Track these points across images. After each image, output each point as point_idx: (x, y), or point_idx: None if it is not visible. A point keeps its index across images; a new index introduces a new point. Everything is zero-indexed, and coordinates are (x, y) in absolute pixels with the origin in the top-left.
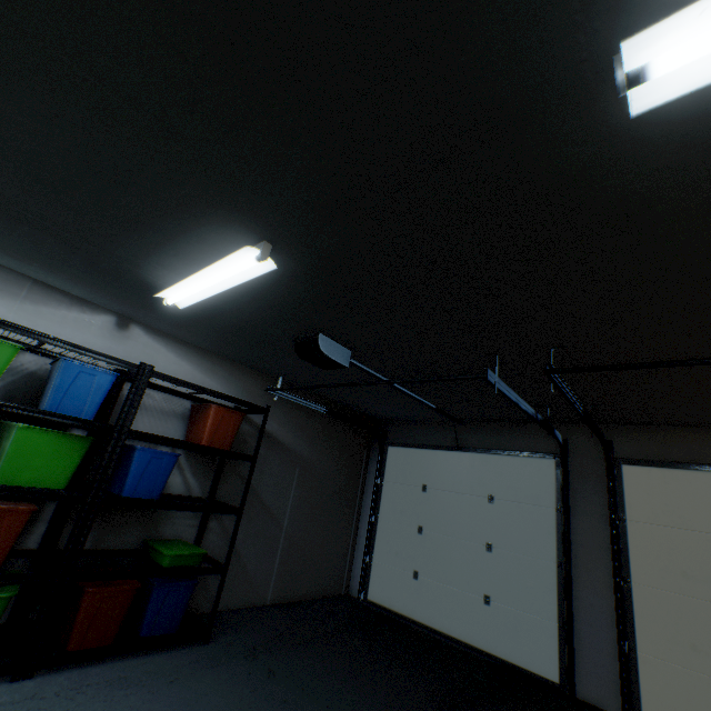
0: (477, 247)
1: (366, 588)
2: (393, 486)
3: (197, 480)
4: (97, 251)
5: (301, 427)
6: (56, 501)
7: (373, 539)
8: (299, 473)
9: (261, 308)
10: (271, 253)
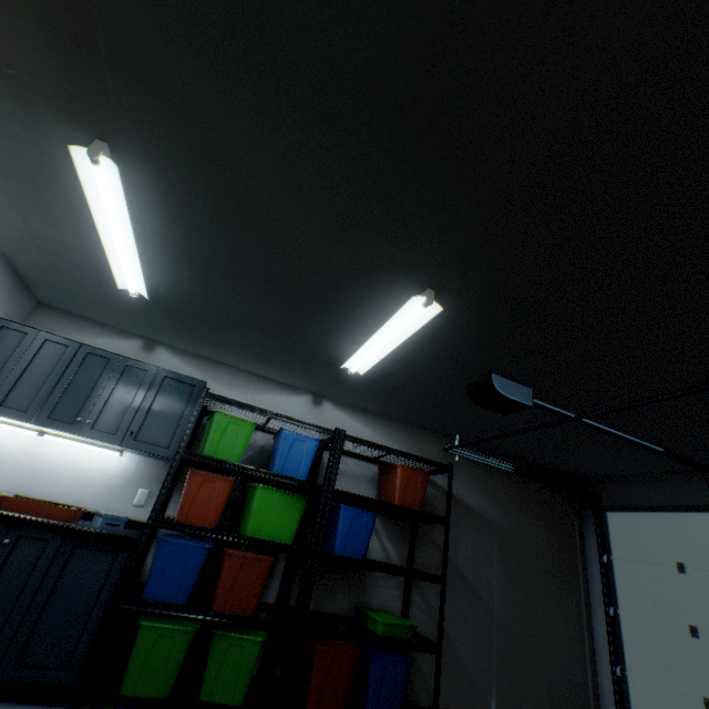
0: (666, 219)
1: None
2: (628, 565)
3: (393, 546)
4: (299, 339)
5: (488, 489)
6: (284, 559)
7: (619, 641)
8: (497, 544)
9: (430, 359)
10: (434, 299)
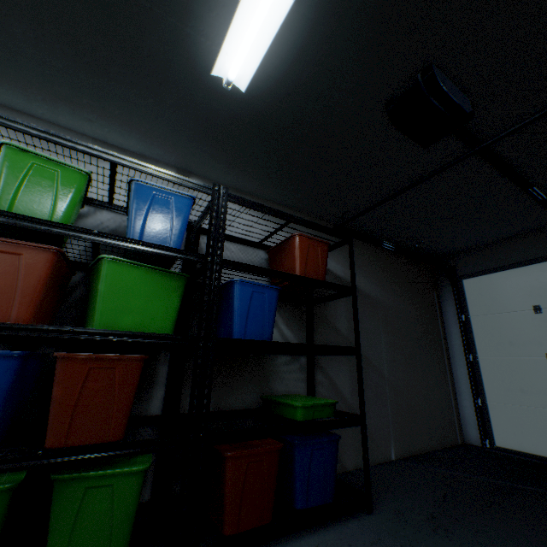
0: None
1: (488, 434)
2: (486, 318)
3: (291, 332)
4: (132, 3)
5: (370, 271)
6: (166, 362)
7: (479, 380)
8: (381, 319)
9: (350, 36)
10: None
